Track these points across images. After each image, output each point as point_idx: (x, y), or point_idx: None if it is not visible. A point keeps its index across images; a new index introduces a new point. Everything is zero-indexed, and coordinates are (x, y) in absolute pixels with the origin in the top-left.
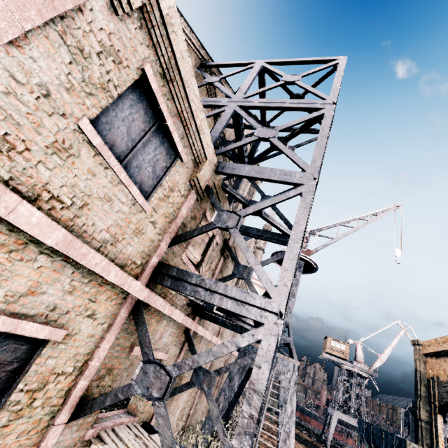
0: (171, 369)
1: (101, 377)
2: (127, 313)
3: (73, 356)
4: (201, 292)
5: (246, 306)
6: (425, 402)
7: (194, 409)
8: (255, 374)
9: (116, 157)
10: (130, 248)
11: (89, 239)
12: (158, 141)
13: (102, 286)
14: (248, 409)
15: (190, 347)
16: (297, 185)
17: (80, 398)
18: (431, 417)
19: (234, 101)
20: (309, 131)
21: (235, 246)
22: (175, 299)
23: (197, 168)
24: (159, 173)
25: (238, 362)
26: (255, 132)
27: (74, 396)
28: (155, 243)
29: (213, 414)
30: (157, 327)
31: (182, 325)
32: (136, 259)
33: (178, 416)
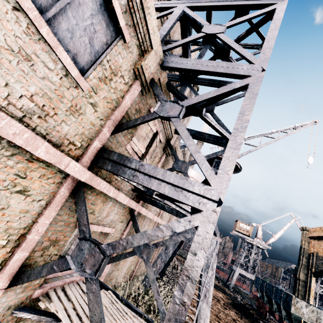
0: (105, 247)
1: (44, 248)
2: (67, 193)
3: (3, 230)
4: (140, 177)
5: (183, 192)
6: (304, 268)
7: (138, 266)
8: (189, 260)
9: (35, 4)
10: (66, 126)
11: (3, 104)
12: (95, 6)
13: (33, 163)
14: (181, 295)
15: (133, 224)
16: (243, 77)
17: (22, 266)
18: (307, 278)
19: (183, 2)
20: (249, 47)
21: (176, 146)
22: (120, 185)
23: (142, 57)
24: (99, 48)
25: (173, 238)
26: (203, 29)
27: (11, 266)
28: (97, 128)
29: (150, 278)
30: (103, 207)
31: (127, 206)
32: (74, 140)
33: (126, 271)
